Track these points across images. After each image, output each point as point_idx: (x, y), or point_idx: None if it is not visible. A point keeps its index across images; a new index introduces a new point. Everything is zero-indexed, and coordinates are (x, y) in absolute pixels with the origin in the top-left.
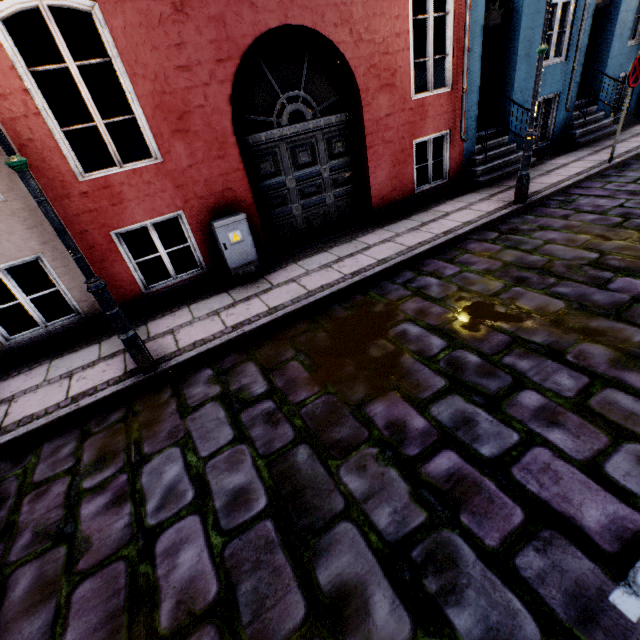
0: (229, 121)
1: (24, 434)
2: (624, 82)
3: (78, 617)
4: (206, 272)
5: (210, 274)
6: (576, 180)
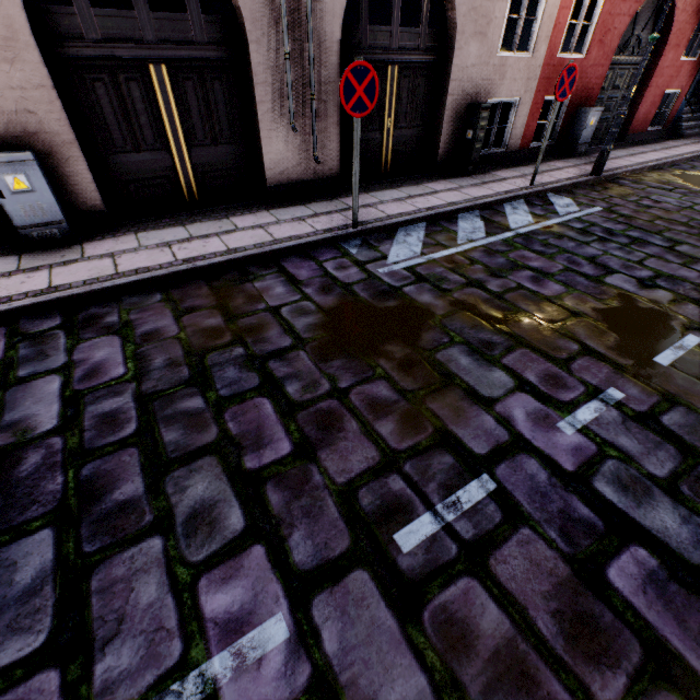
0: (617, 43)
1: (563, 186)
2: None
3: (693, 216)
4: (554, 144)
5: (556, 146)
6: None
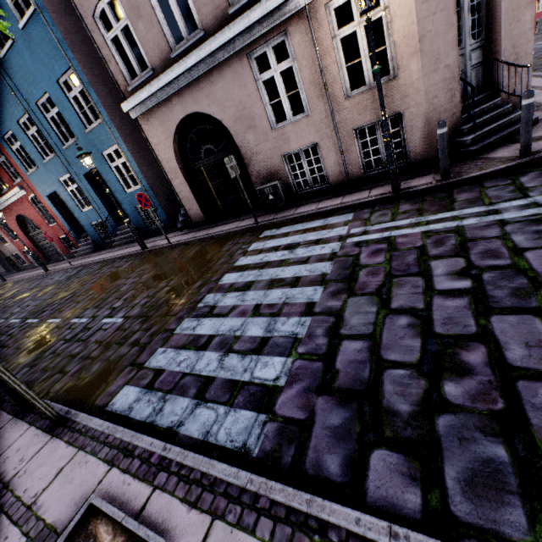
0: (23, 233)
1: None
2: (121, 217)
3: None
4: None
5: None
6: (60, 269)
